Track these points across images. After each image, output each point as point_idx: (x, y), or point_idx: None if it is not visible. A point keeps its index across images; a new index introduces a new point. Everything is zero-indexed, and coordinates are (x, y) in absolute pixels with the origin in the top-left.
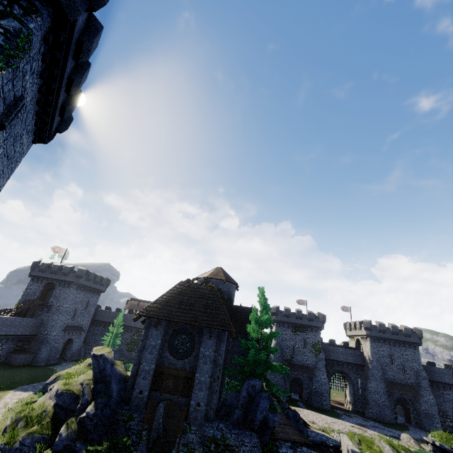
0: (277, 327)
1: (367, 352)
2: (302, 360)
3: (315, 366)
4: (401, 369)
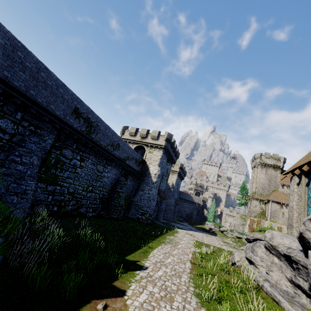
0: (163, 154)
1: (172, 181)
2: (162, 186)
3: (164, 190)
4: (177, 191)
